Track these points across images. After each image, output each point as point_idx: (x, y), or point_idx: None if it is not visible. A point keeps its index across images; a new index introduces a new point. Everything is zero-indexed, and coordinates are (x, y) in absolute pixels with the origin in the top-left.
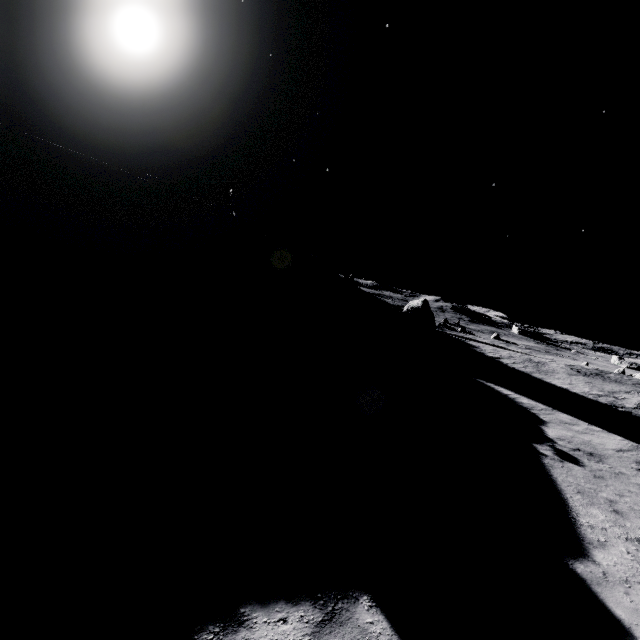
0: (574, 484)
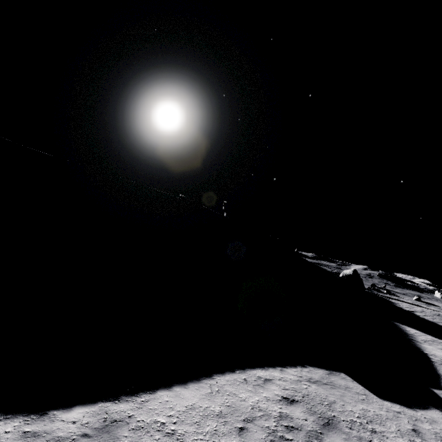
0: None
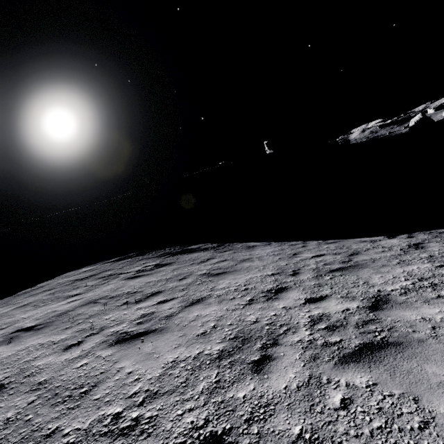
0: None
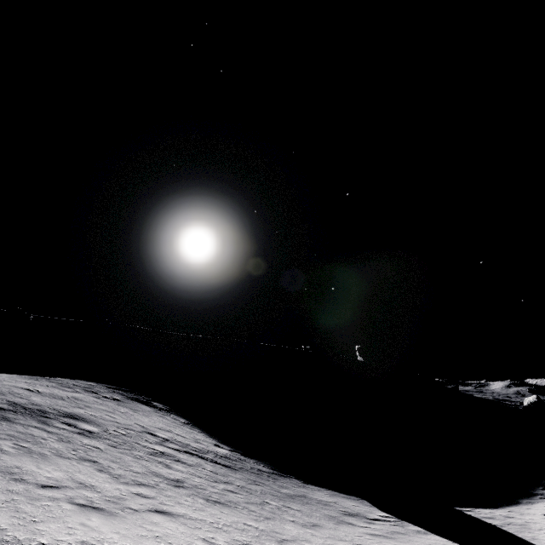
0: None
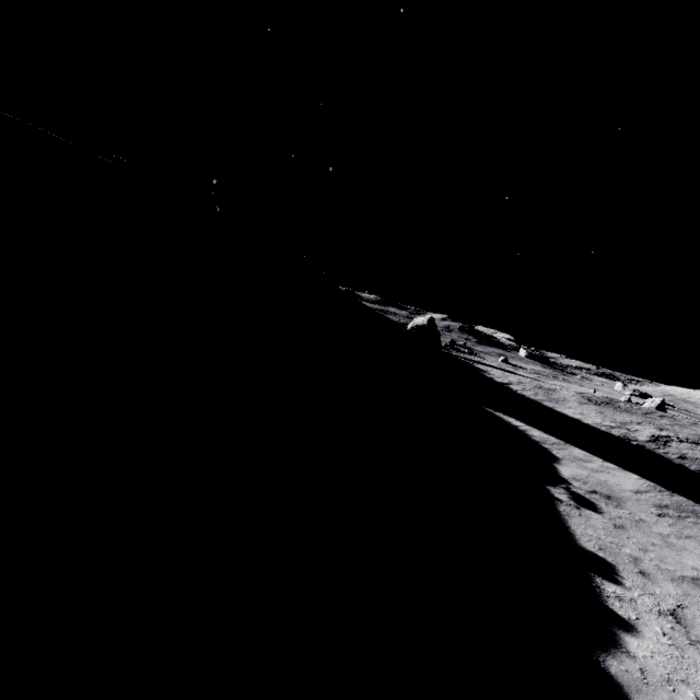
0: (594, 538)
